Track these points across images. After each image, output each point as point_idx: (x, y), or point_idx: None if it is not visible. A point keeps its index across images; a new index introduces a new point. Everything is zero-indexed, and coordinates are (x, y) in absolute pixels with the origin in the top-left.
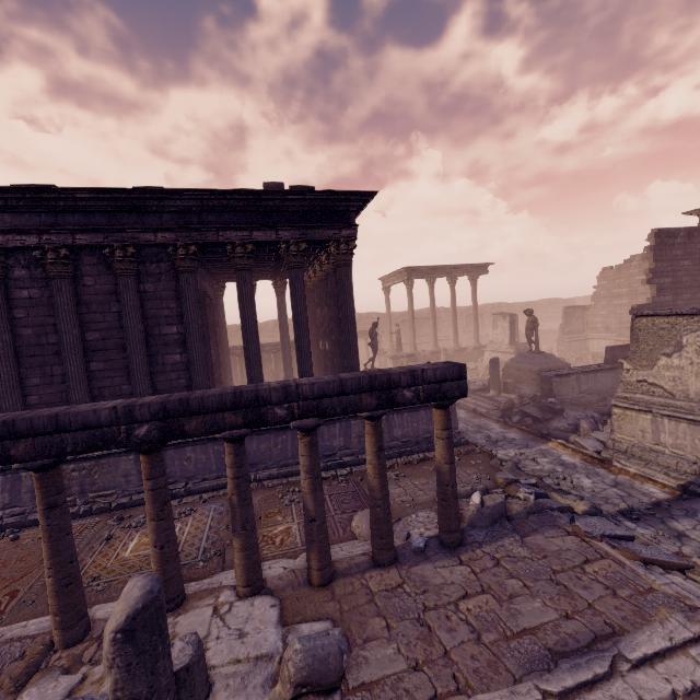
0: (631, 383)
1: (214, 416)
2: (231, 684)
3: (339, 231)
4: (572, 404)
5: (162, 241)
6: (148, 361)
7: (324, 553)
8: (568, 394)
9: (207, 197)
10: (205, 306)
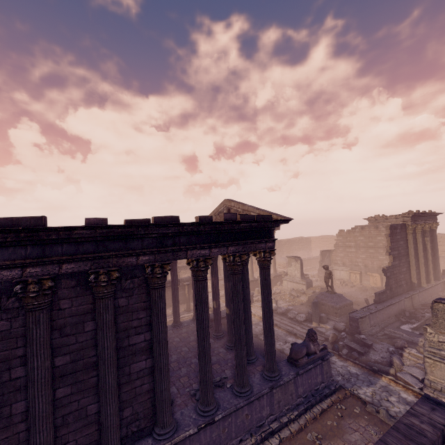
0: (433, 341)
1: None
2: None
3: (265, 244)
4: (369, 335)
5: (142, 262)
6: (116, 375)
7: None
8: (366, 328)
9: (186, 227)
10: None
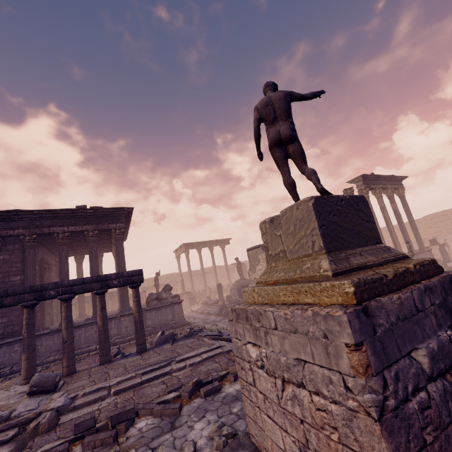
0: (253, 280)
1: (20, 296)
2: (3, 400)
3: (116, 224)
4: None
5: (17, 233)
6: None
7: (70, 358)
8: None
9: (45, 213)
10: (43, 267)
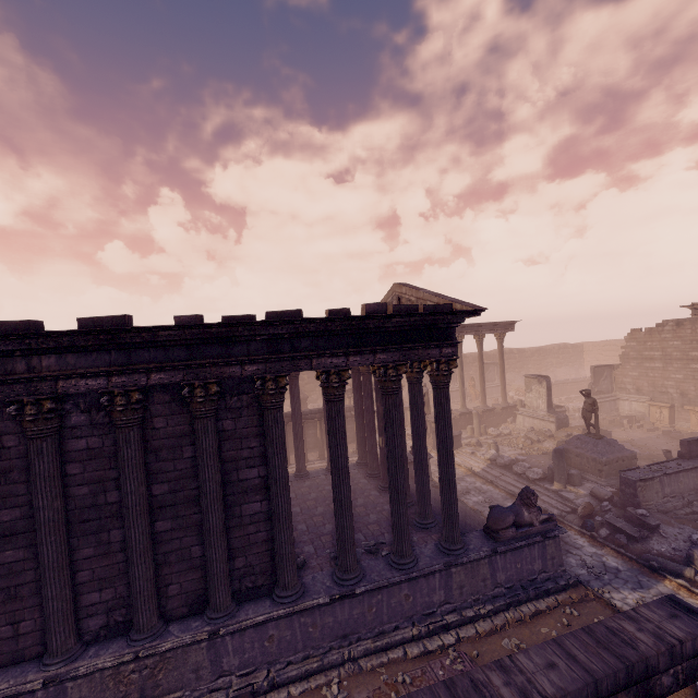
0: None
1: None
2: None
3: (439, 349)
4: (659, 511)
5: (249, 373)
6: (224, 515)
7: None
8: (652, 499)
9: (306, 325)
10: None
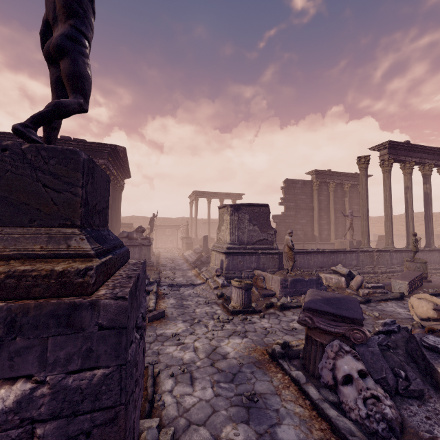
0: (219, 239)
1: None
2: None
3: (98, 160)
4: None
5: None
6: None
7: None
8: None
9: None
10: None
